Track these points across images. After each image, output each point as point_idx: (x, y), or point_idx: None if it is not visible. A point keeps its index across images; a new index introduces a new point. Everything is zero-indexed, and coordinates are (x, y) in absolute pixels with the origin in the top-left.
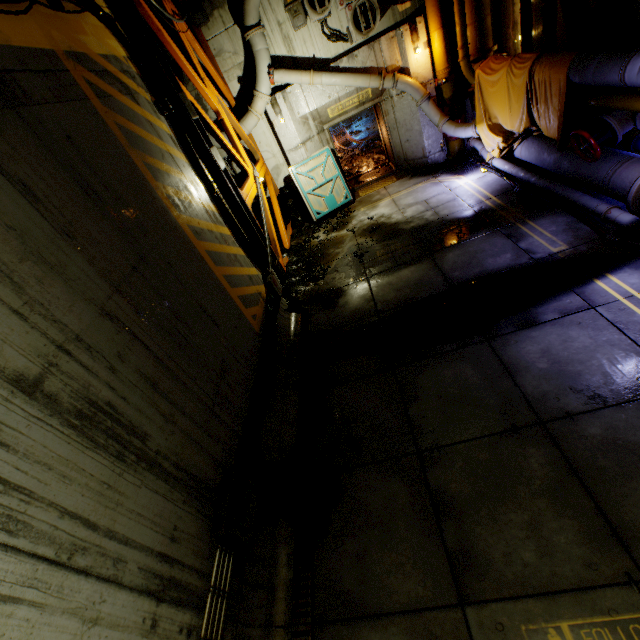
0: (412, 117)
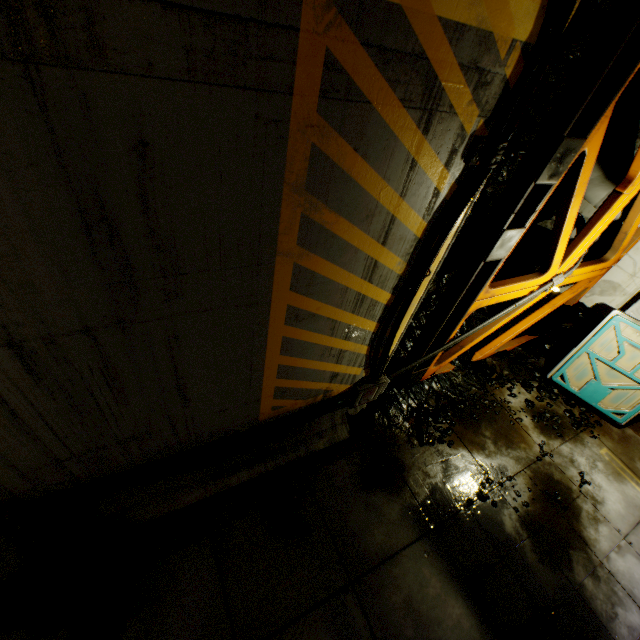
0: None
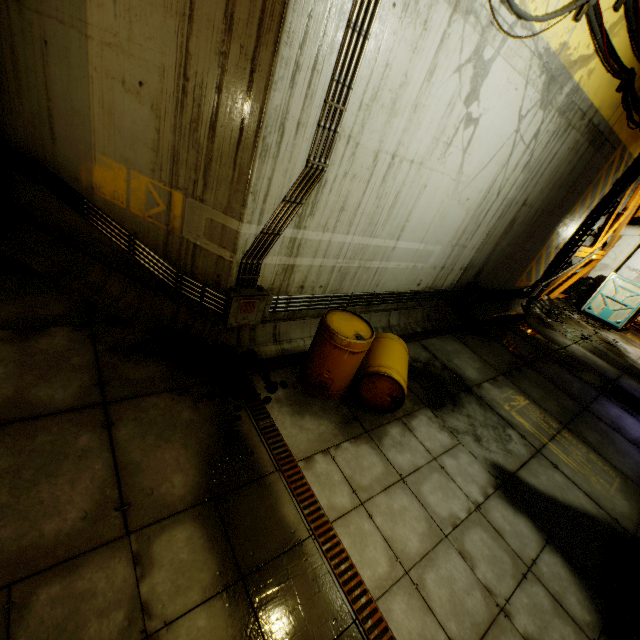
0: None
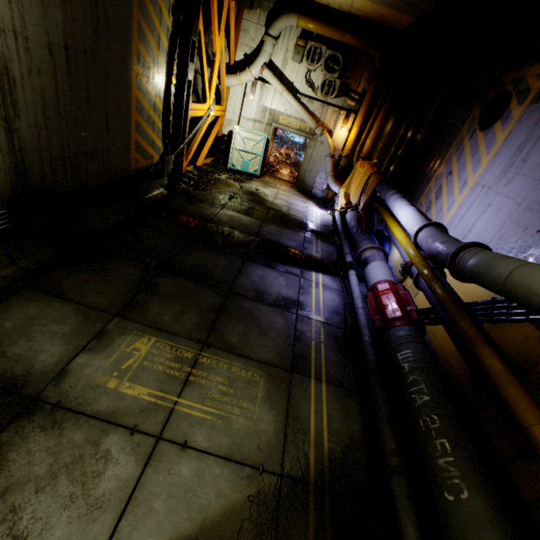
0: (320, 160)
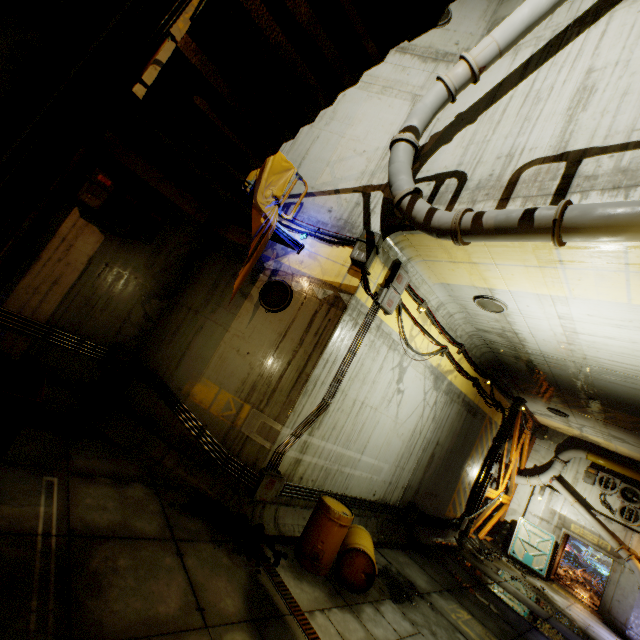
0: (631, 591)
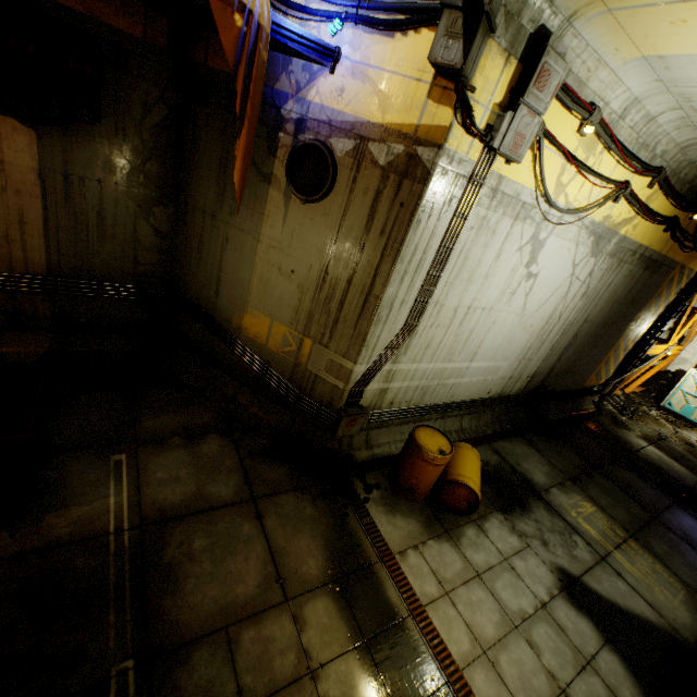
0: None
